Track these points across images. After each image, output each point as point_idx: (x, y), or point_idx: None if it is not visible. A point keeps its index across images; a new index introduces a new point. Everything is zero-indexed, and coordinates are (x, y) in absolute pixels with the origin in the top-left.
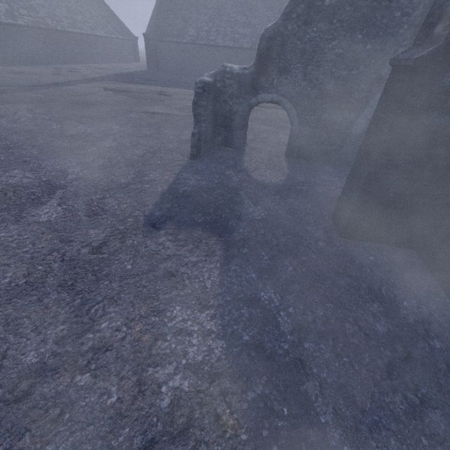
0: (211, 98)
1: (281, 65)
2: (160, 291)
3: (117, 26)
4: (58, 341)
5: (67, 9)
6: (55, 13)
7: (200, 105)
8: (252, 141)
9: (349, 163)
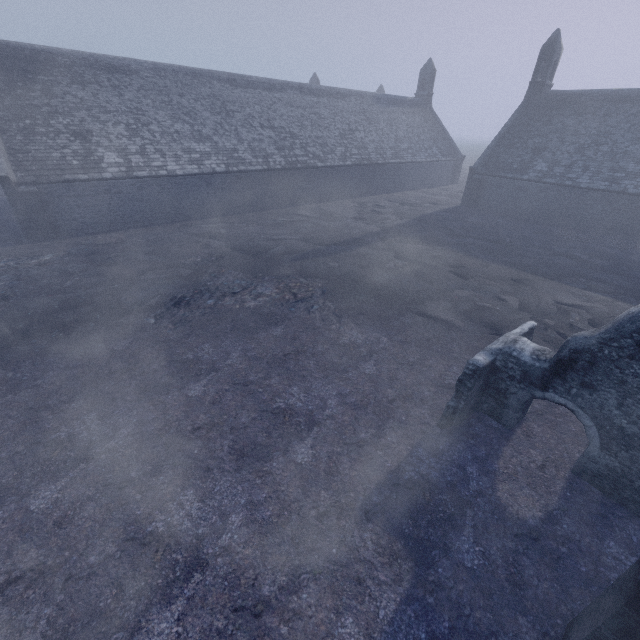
0: (484, 375)
1: (586, 380)
2: (345, 592)
3: (444, 146)
4: (280, 588)
5: (395, 139)
6: (382, 146)
7: (465, 385)
8: (535, 416)
9: None
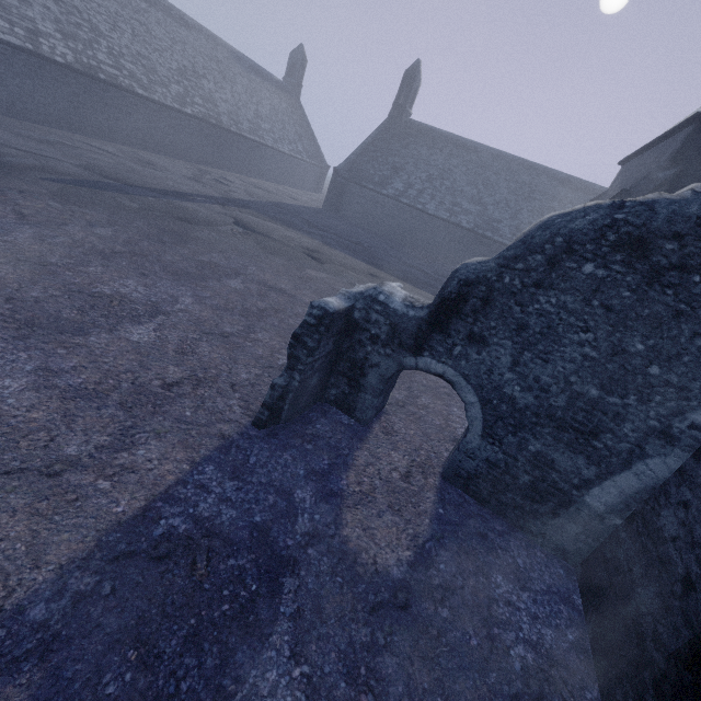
0: (335, 332)
1: (476, 329)
2: None
3: (310, 147)
4: None
5: (255, 113)
6: (237, 113)
7: (304, 344)
8: (396, 408)
9: (565, 552)
